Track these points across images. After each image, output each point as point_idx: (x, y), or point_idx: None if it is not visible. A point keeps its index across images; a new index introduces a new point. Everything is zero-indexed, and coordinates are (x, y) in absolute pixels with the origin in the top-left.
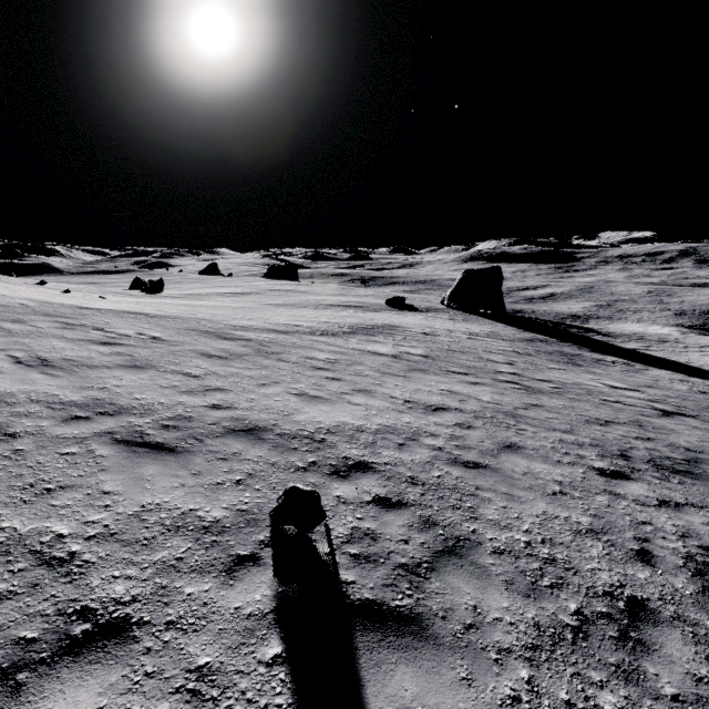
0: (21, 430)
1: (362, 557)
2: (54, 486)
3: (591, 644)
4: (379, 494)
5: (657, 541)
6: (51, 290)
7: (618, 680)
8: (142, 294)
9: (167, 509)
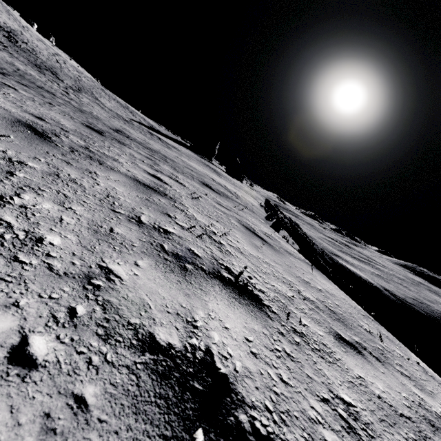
0: None
1: None
2: None
3: None
4: None
5: None
6: None
7: None
8: None
9: None
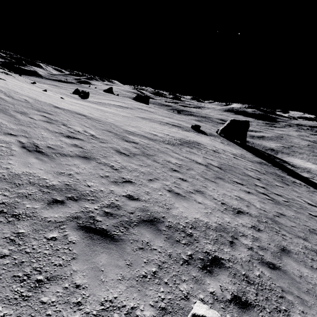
0: (23, 211)
1: None
2: (43, 277)
3: None
4: (233, 292)
5: None
6: (38, 88)
7: None
8: (79, 97)
9: (117, 307)
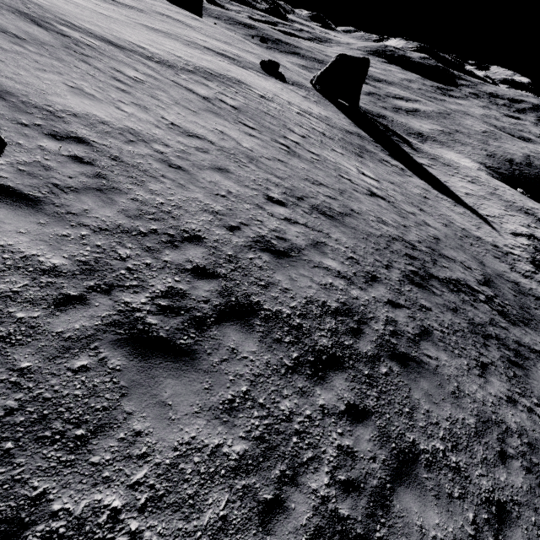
0: None
1: (27, 173)
2: None
3: (144, 238)
4: (77, 155)
5: (253, 227)
6: None
7: (142, 250)
8: None
9: None
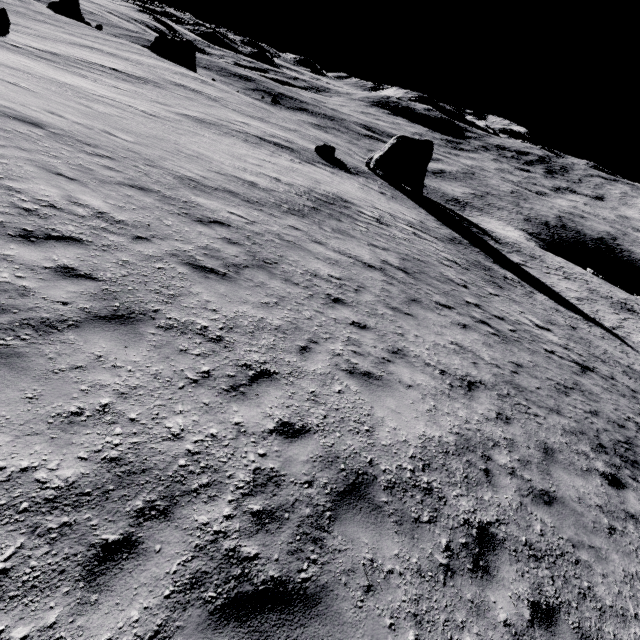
0: None
1: None
2: None
3: None
4: (529, 598)
5: None
6: None
7: None
8: None
9: None
